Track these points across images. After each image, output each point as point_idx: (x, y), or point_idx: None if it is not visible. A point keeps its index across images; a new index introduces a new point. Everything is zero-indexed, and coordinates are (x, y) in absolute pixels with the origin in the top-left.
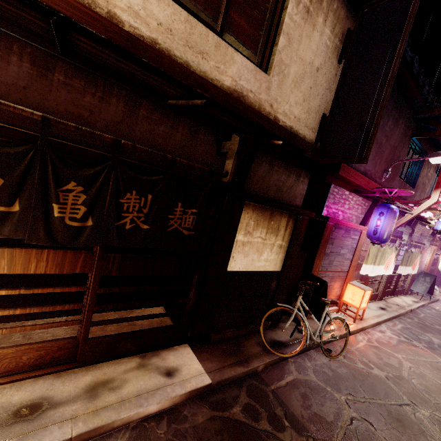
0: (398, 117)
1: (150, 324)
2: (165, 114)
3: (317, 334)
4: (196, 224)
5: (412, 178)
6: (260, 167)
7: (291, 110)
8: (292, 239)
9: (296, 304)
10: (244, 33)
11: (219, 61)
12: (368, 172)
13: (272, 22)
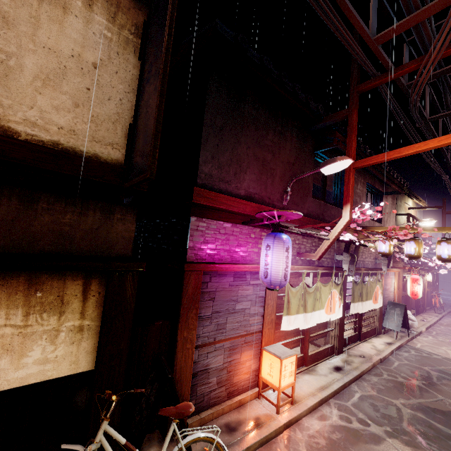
0: (283, 130)
1: None
2: None
3: None
4: None
5: (337, 197)
6: None
7: (48, 118)
8: (105, 312)
9: (94, 440)
10: None
11: None
12: (256, 196)
13: None
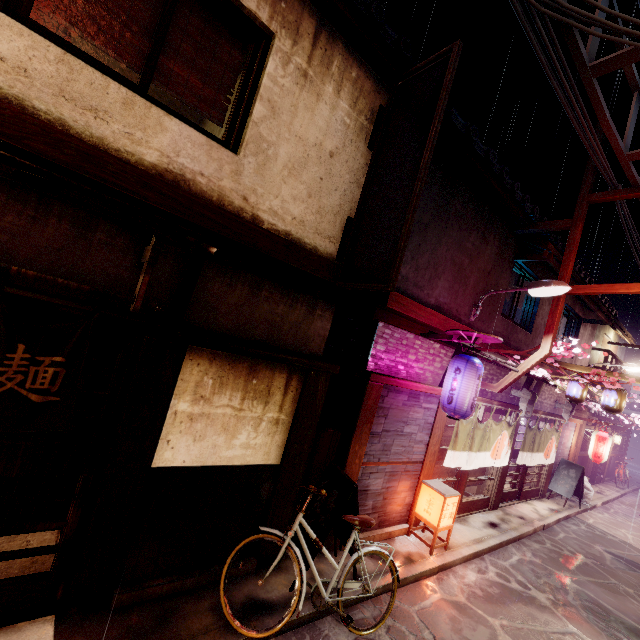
0: (486, 231)
1: (3, 569)
2: (17, 195)
3: (331, 586)
4: (65, 384)
5: (527, 318)
6: (231, 291)
7: (286, 208)
8: (299, 409)
9: (292, 528)
10: (197, 94)
11: (132, 125)
12: (445, 306)
13: (247, 84)
